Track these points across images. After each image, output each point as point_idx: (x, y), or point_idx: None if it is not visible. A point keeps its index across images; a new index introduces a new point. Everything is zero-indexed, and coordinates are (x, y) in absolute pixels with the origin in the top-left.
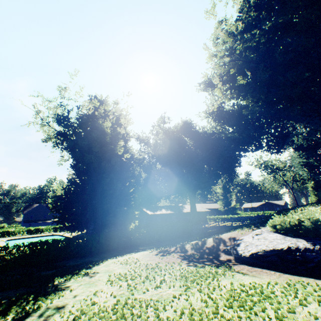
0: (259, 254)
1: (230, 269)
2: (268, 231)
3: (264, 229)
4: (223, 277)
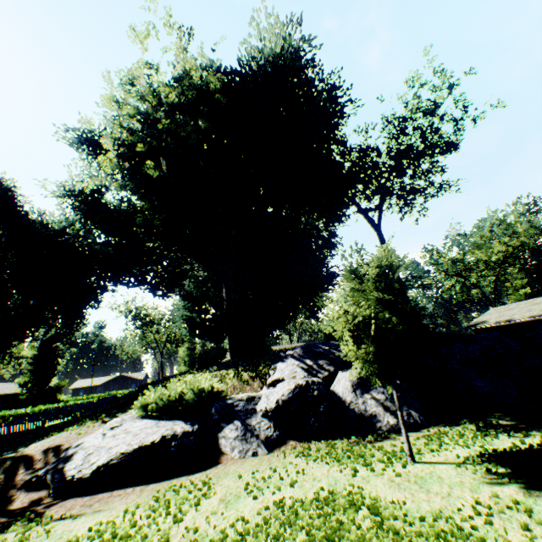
0: (112, 463)
1: (43, 520)
2: (134, 419)
3: (128, 416)
4: None
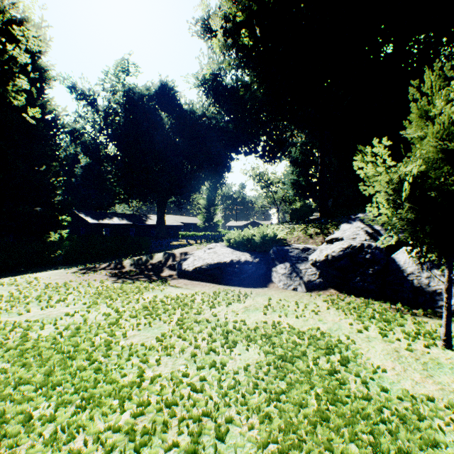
0: (203, 267)
1: (166, 284)
2: (222, 246)
3: (219, 244)
4: (151, 292)
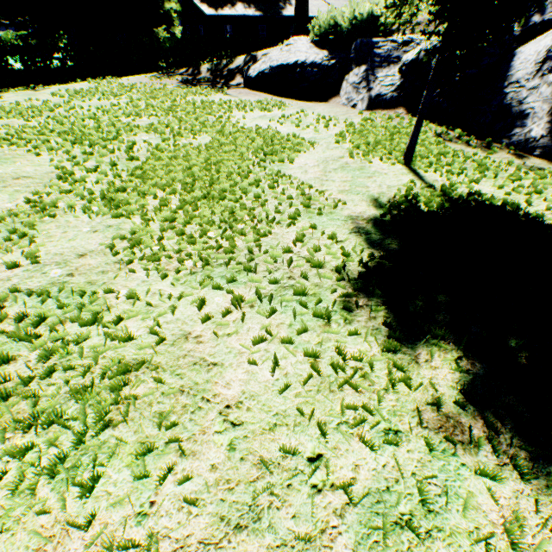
0: (265, 73)
1: (220, 92)
2: (304, 42)
3: (303, 38)
4: (197, 97)
